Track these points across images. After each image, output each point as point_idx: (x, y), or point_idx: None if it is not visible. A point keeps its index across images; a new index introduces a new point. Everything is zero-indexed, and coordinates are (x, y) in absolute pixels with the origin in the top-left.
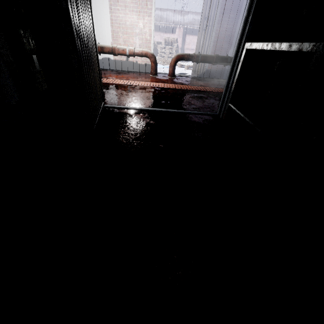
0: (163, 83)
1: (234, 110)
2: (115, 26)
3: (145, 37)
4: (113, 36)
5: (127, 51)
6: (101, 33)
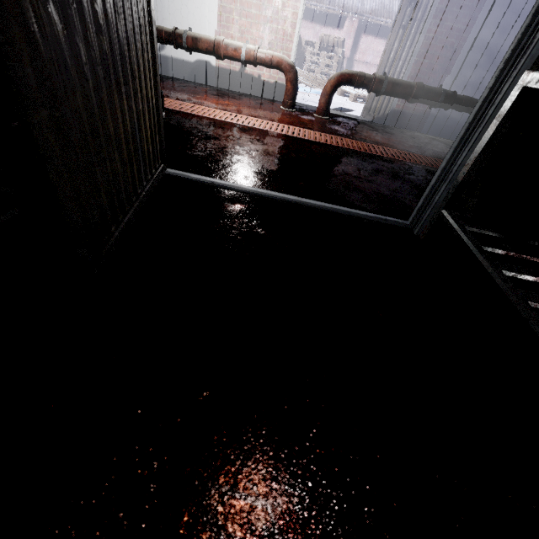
0: (302, 129)
1: (454, 230)
2: None
3: (282, 28)
4: (220, 18)
5: (244, 52)
6: (199, 9)
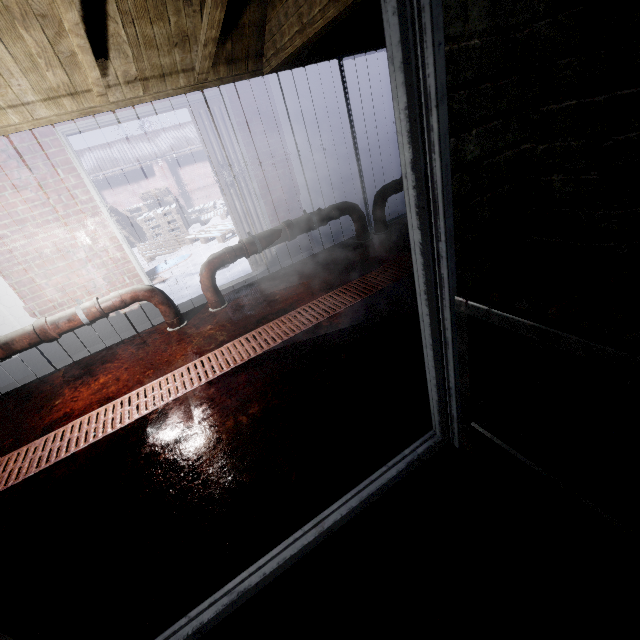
0: (217, 351)
1: (513, 456)
2: (16, 271)
3: (108, 258)
4: (22, 294)
5: (83, 316)
6: None
